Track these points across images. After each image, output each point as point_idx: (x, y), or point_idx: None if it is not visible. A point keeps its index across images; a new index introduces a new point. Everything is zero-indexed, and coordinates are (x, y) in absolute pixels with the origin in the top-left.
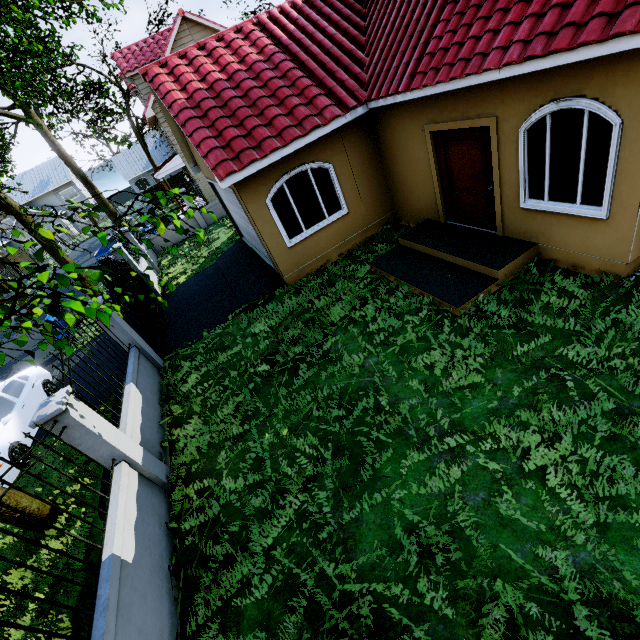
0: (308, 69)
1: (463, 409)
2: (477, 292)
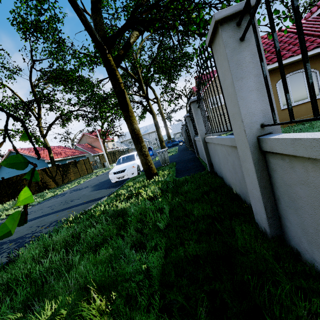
0: (309, 35)
1: None
2: None
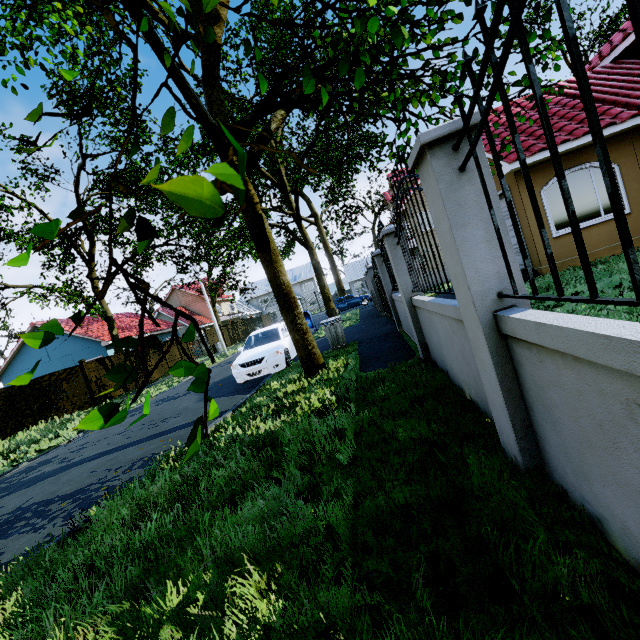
0: (598, 100)
1: None
2: None
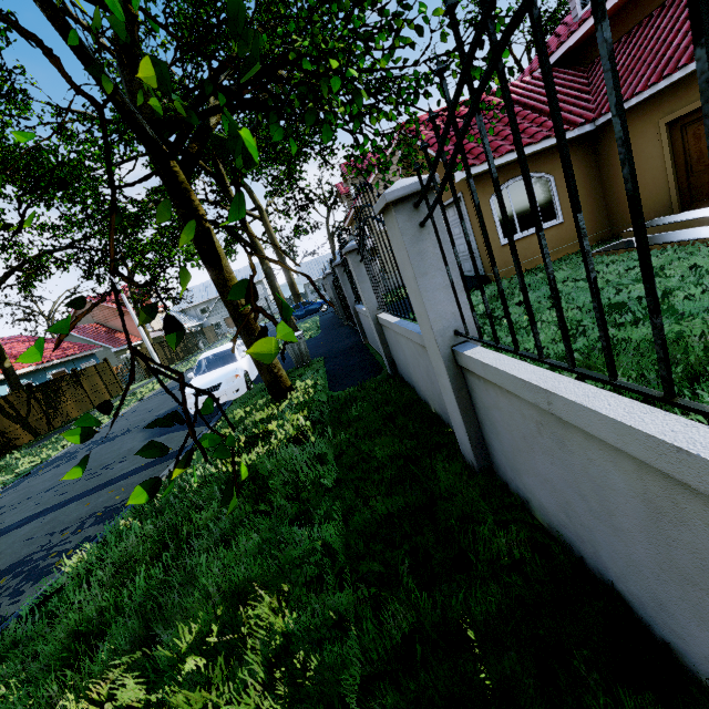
0: (537, 110)
1: None
2: None
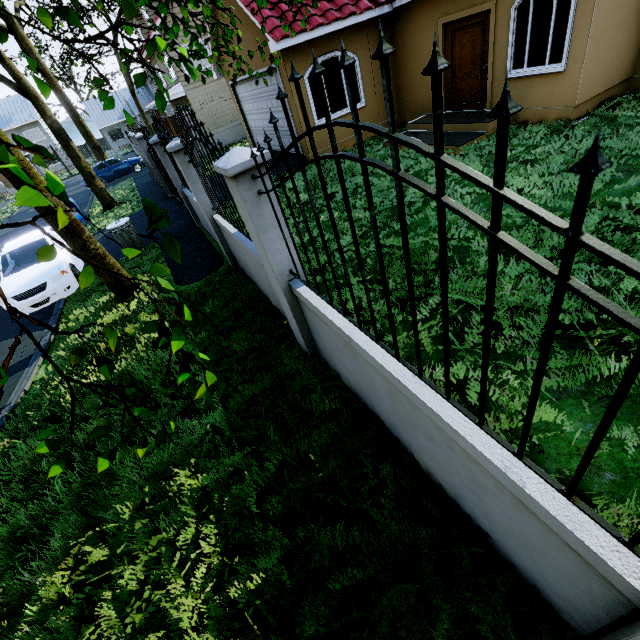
0: None
1: (468, 185)
2: (473, 138)
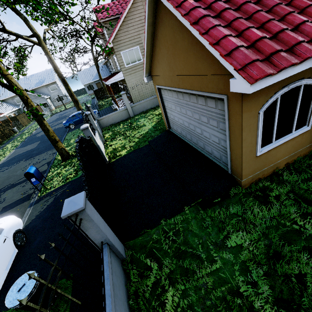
0: None
1: None
2: None
